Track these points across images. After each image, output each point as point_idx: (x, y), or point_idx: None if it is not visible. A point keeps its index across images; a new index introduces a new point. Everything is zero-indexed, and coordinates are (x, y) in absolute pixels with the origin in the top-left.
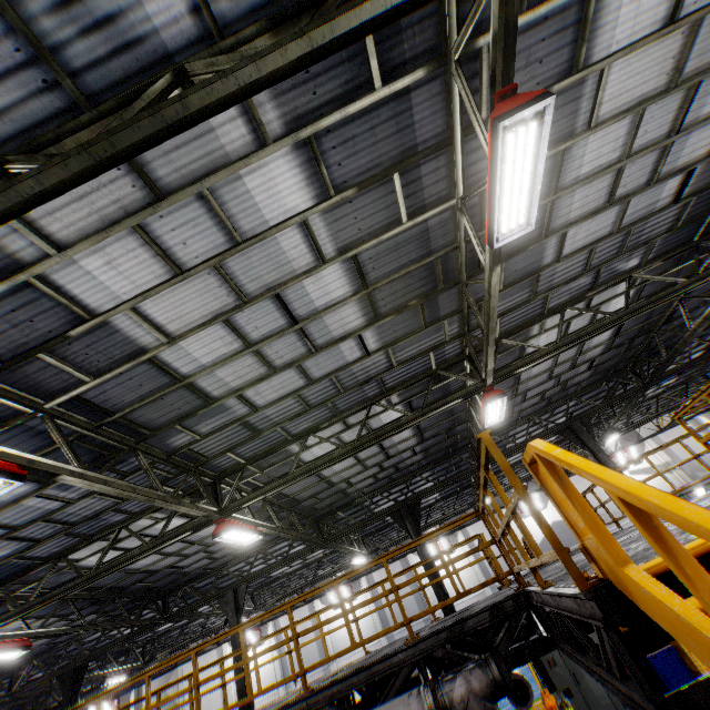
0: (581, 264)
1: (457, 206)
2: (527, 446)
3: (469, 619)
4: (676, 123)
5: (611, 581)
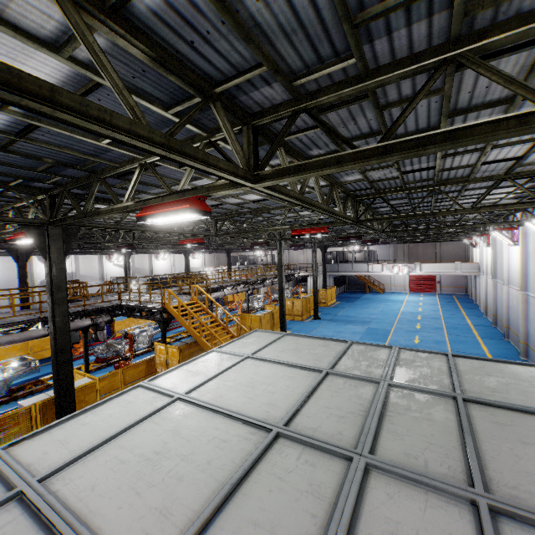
0: (181, 229)
1: (178, 224)
2: (168, 290)
3: (104, 307)
4: (217, 227)
5: (165, 307)
